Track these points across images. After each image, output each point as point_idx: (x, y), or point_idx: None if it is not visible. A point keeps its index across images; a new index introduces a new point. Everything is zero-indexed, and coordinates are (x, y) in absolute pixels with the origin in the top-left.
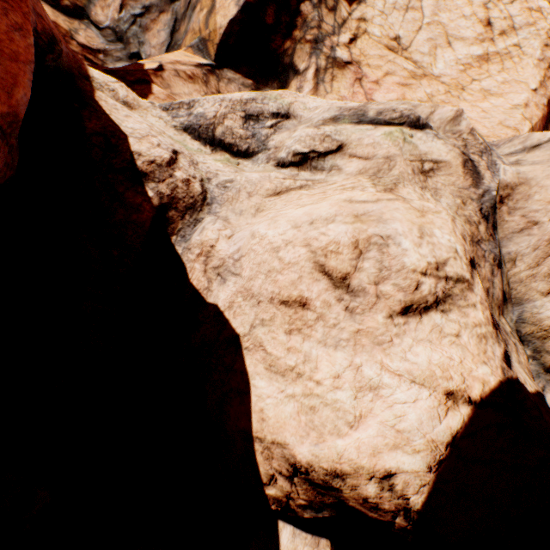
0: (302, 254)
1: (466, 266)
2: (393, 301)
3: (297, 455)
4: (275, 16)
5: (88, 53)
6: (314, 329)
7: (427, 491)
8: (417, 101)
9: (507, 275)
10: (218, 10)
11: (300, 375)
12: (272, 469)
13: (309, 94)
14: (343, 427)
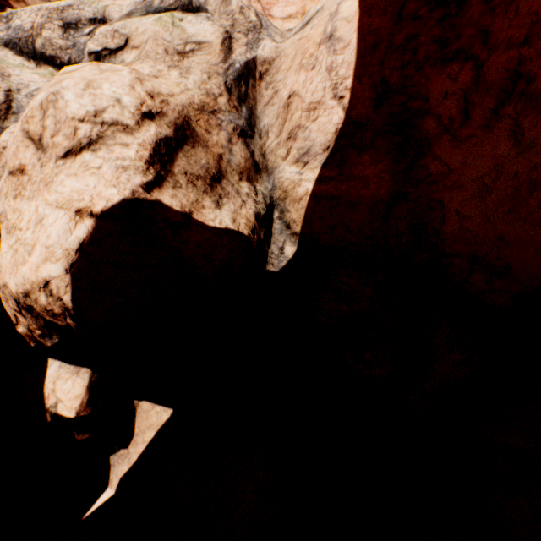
0: (20, 127)
1: (132, 115)
2: (60, 148)
3: (12, 289)
4: None
5: None
6: (27, 190)
7: (71, 290)
8: None
9: (264, 148)
10: None
11: (16, 229)
12: (12, 309)
13: None
14: (27, 257)
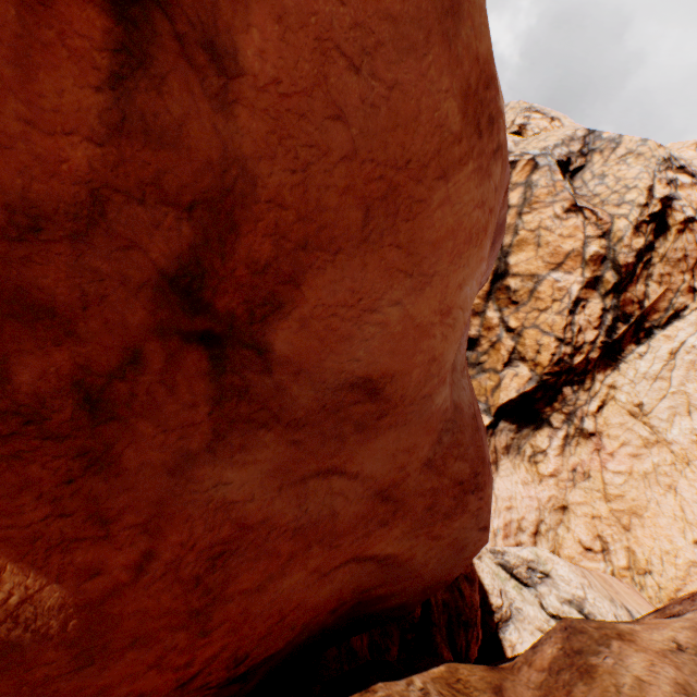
0: None
1: None
2: None
3: None
4: (542, 393)
5: None
6: None
7: None
8: (641, 473)
9: None
10: (502, 389)
11: None
12: None
13: (557, 451)
14: None
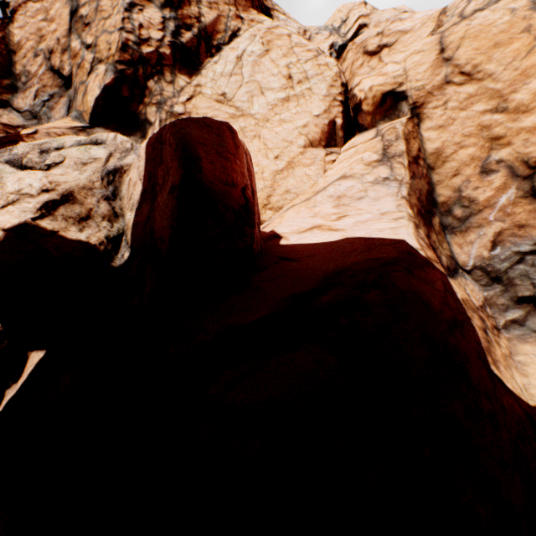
0: None
1: (37, 191)
2: (1, 205)
3: None
4: (130, 91)
5: (10, 129)
6: None
7: None
8: None
9: (122, 205)
10: (89, 93)
11: None
12: None
13: None
14: None
